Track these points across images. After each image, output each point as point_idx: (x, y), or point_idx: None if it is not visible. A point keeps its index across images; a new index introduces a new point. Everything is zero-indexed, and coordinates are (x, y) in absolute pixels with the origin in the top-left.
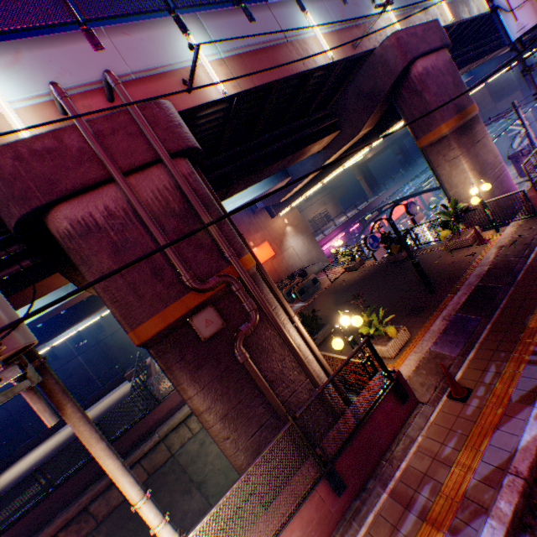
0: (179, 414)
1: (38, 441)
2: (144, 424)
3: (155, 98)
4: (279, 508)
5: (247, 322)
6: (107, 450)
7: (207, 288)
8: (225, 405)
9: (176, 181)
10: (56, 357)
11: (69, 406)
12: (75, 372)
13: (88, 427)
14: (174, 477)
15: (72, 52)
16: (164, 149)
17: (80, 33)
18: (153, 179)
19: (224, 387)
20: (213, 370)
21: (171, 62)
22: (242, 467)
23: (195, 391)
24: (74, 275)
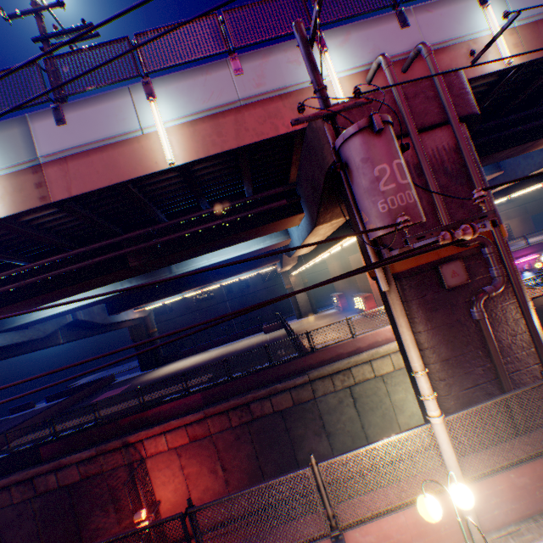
0: (328, 368)
1: (193, 352)
2: (299, 362)
3: (506, 58)
4: (506, 451)
5: (491, 286)
6: (407, 325)
7: (463, 243)
8: (447, 351)
9: (456, 143)
10: (212, 297)
11: (392, 284)
12: (221, 313)
13: (399, 303)
14: (311, 416)
15: (383, 31)
16: (454, 113)
17: (392, 15)
18: (434, 140)
19: (450, 335)
20: (444, 317)
21: (461, 35)
22: (448, 411)
23: (425, 328)
24: (320, 216)
